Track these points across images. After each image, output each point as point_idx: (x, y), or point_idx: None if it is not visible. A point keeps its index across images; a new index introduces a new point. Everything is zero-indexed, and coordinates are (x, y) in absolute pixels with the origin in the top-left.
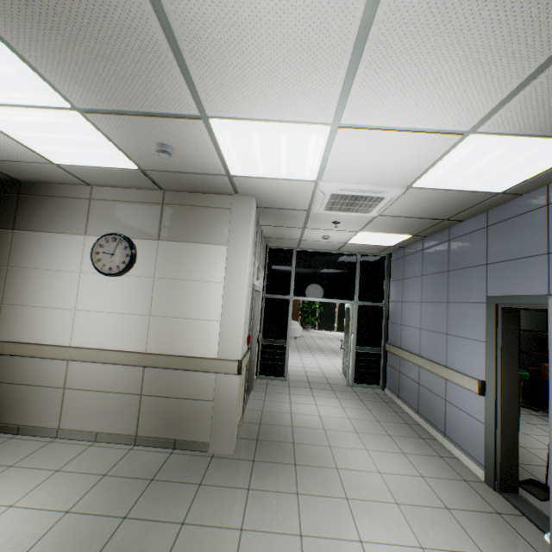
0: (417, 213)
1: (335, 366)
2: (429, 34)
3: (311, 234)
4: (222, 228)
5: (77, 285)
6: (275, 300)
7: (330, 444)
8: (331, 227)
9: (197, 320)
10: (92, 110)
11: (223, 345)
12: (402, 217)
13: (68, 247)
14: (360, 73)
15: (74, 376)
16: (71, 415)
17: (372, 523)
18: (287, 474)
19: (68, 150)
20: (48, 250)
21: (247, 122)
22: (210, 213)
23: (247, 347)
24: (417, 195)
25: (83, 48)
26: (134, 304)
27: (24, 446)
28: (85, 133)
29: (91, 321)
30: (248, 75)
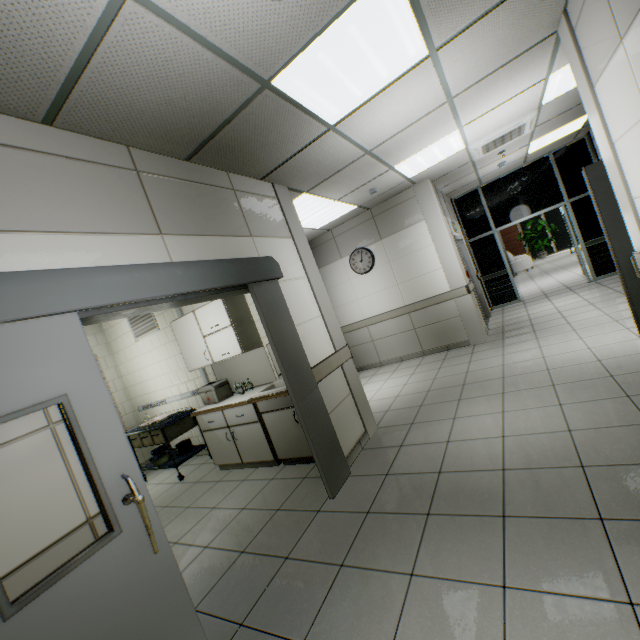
0: (570, 106)
1: (577, 273)
2: (482, 90)
3: (485, 170)
4: (415, 212)
5: (351, 287)
6: (479, 241)
7: (564, 316)
8: (499, 157)
9: (427, 274)
10: (342, 197)
11: (450, 281)
12: (559, 115)
13: (336, 269)
14: (460, 113)
15: (374, 333)
16: (382, 353)
17: (590, 332)
18: (528, 336)
19: (326, 219)
20: (328, 276)
21: (412, 157)
22: (404, 206)
23: (469, 280)
24: (552, 104)
25: (345, 181)
26: (386, 283)
27: (370, 371)
28: (336, 207)
29: (368, 302)
30: (409, 146)
